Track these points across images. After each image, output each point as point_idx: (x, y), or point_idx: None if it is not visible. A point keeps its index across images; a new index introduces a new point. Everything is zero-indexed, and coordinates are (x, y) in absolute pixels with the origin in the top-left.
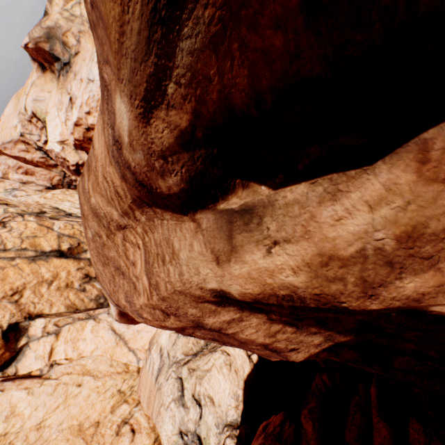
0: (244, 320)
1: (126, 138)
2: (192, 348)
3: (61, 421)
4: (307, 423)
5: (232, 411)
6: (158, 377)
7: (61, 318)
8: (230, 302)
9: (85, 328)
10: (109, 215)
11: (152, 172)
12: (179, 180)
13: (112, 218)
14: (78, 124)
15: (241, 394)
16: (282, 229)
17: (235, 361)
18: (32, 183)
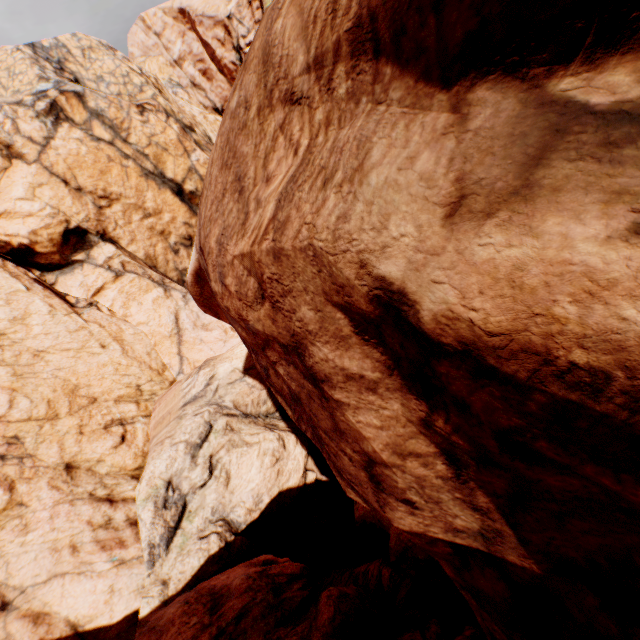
0: (377, 392)
1: None
2: (248, 405)
3: (61, 367)
4: (327, 607)
5: (242, 511)
6: (187, 405)
7: (133, 261)
8: (383, 340)
9: (149, 292)
10: (287, 63)
11: None
12: None
13: (289, 73)
14: None
15: (266, 502)
16: None
17: (286, 460)
18: (203, 90)
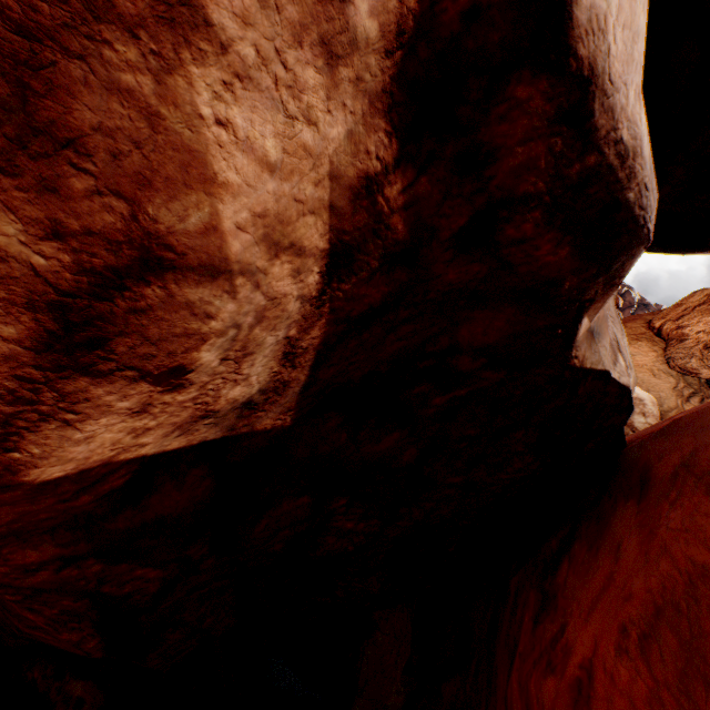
0: (336, 72)
1: None
2: None
3: None
4: None
5: None
6: None
7: None
8: None
9: None
10: None
11: None
12: None
13: None
14: None
15: None
16: None
17: None
18: None
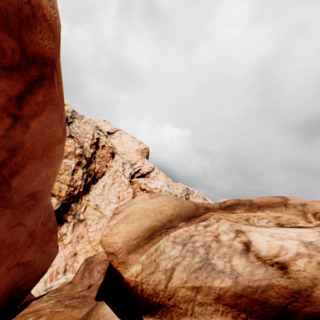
0: None
1: None
2: None
3: None
4: None
5: None
6: None
7: None
8: None
9: None
10: None
11: None
12: None
13: None
14: None
15: None
16: None
17: None
18: None
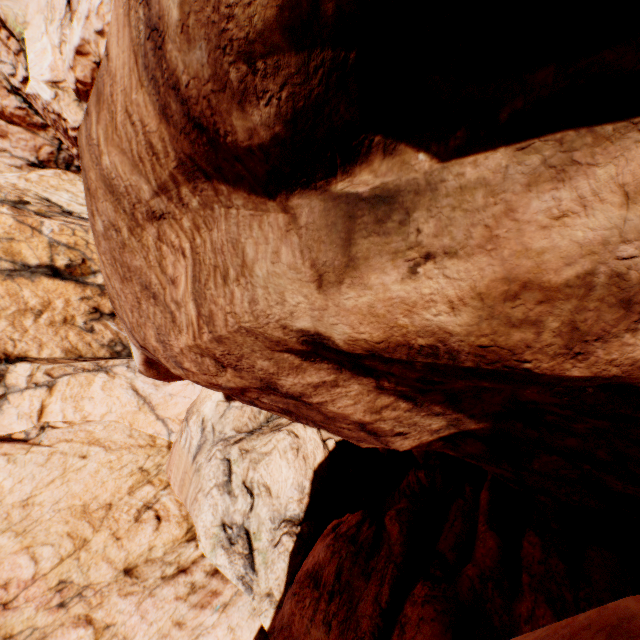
0: (340, 385)
1: (175, 11)
2: (248, 423)
3: (58, 499)
4: (393, 526)
5: (294, 505)
6: (196, 456)
7: (56, 365)
8: (324, 356)
9: (92, 383)
10: (134, 191)
11: (222, 94)
12: (273, 116)
13: (140, 198)
14: (82, 51)
15: (308, 486)
16: (446, 232)
17: (305, 445)
18: (4, 151)
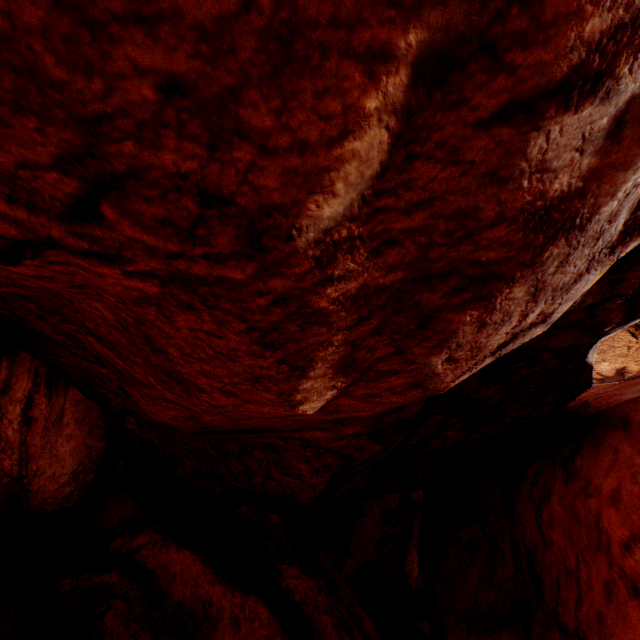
0: None
1: None
2: None
3: None
4: None
5: None
6: None
7: None
8: None
9: None
10: None
11: None
12: None
13: None
14: None
15: None
16: None
17: None
18: None
